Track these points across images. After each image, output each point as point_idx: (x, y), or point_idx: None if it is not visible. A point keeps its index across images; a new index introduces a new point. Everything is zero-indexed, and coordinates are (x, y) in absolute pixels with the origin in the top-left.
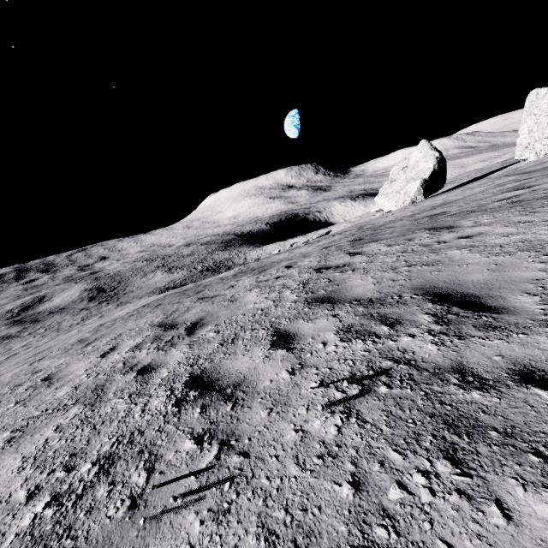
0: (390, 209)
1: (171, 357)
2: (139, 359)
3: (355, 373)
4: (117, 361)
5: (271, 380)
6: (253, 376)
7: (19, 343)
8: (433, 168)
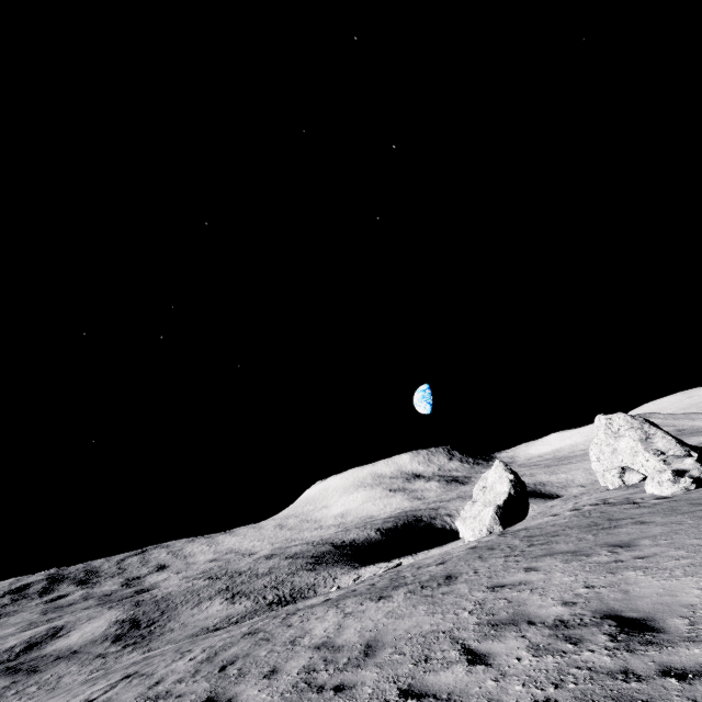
0: (469, 538)
1: (105, 694)
2: (91, 697)
3: (151, 697)
4: (79, 699)
5: (126, 701)
6: (123, 700)
7: None
8: (508, 492)
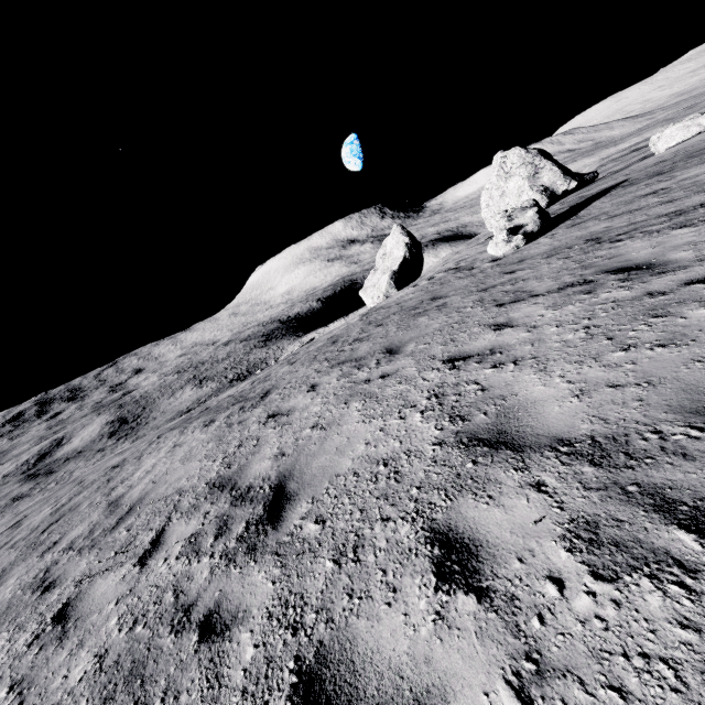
0: (370, 306)
1: None
2: None
3: None
4: None
5: None
6: None
7: (26, 505)
8: (404, 256)
